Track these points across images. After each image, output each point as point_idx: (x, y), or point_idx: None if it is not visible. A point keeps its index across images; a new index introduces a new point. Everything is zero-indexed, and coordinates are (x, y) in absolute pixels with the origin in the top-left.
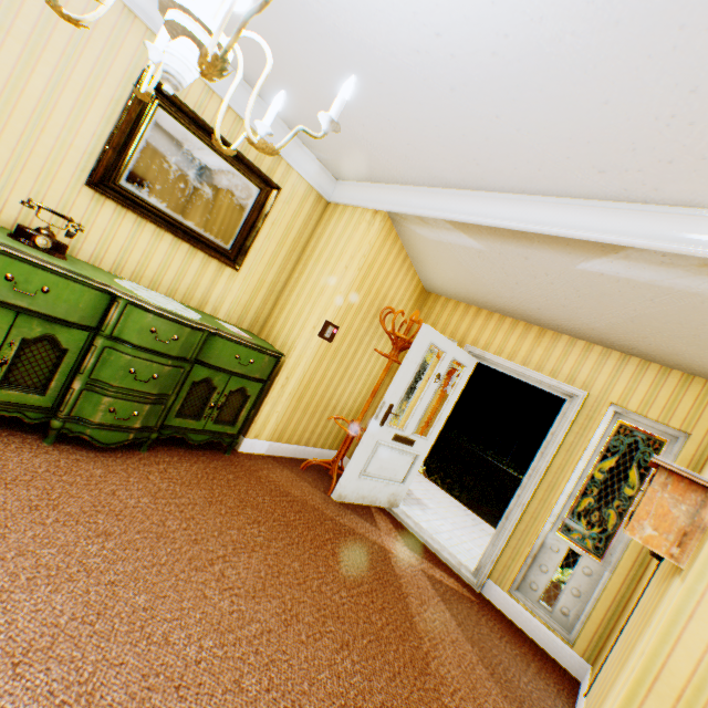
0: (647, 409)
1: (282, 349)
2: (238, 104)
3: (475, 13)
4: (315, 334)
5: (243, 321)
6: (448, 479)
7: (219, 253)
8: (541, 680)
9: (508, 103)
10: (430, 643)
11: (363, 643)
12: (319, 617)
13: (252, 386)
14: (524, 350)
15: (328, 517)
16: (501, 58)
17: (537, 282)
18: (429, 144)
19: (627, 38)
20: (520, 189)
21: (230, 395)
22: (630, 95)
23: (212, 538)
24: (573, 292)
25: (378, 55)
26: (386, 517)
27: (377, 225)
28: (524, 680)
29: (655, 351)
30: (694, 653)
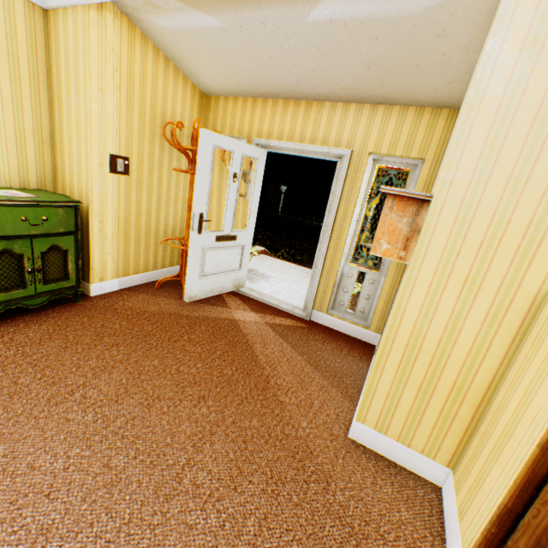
0: (395, 149)
1: (81, 196)
2: None
3: None
4: (107, 172)
5: (28, 181)
6: (292, 250)
7: None
8: (350, 356)
9: None
10: (271, 368)
11: (217, 391)
12: (178, 390)
13: (64, 241)
14: (299, 128)
15: (183, 316)
16: None
17: (285, 51)
18: None
19: None
20: None
21: (45, 256)
22: None
23: (71, 374)
24: (316, 52)
25: None
26: (236, 297)
27: (112, 26)
28: (339, 361)
29: (393, 94)
30: (413, 317)
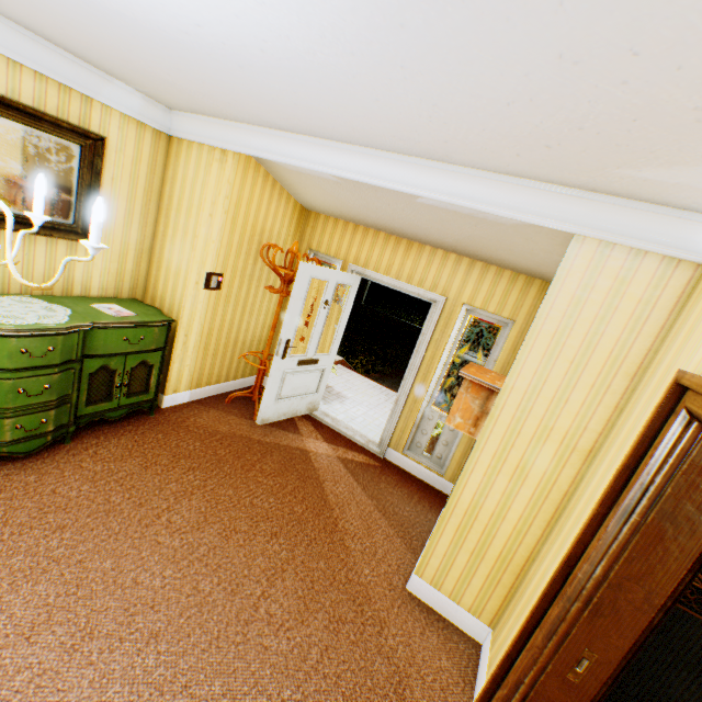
0: (488, 306)
1: (172, 310)
2: (2, 45)
3: (224, 19)
4: (201, 289)
5: (122, 289)
6: (373, 357)
7: (63, 231)
8: (420, 505)
9: (298, 85)
10: (340, 510)
11: (288, 529)
12: (253, 524)
13: (153, 357)
14: (398, 263)
15: (255, 441)
16: (271, 55)
17: (392, 209)
18: (246, 99)
19: (367, 65)
20: (347, 141)
21: (133, 371)
22: (392, 99)
23: (155, 497)
24: (422, 218)
25: (147, 27)
26: (308, 421)
27: (231, 160)
28: (407, 510)
29: (491, 258)
30: (473, 490)
